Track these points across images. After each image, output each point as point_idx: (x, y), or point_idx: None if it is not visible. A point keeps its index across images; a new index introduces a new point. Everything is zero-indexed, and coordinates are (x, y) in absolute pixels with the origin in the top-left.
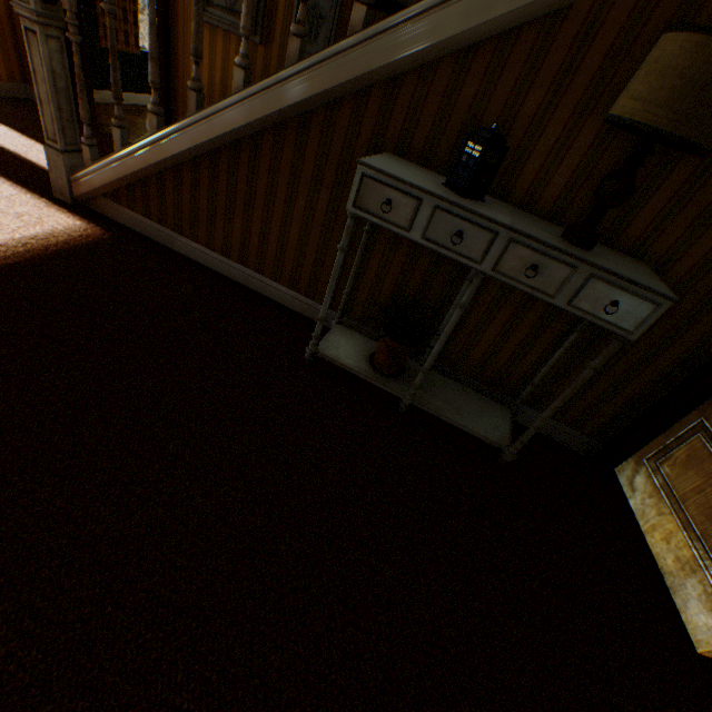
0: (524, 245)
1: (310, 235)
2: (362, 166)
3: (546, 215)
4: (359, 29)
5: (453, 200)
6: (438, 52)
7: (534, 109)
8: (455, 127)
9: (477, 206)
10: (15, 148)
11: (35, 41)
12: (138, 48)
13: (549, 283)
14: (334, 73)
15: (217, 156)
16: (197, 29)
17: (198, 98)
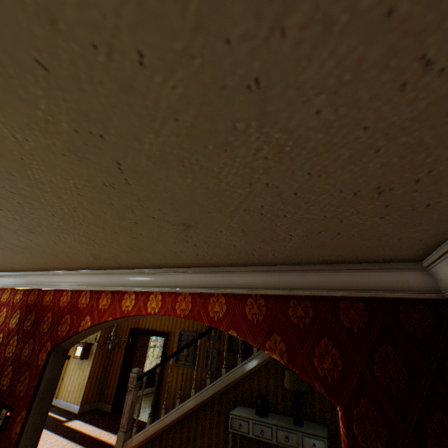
0: (280, 428)
1: (219, 445)
2: (230, 413)
3: (292, 414)
4: (224, 373)
5: (257, 418)
6: (244, 374)
7: (273, 383)
8: (255, 392)
9: (265, 418)
10: (96, 434)
11: (131, 392)
12: (142, 371)
13: (293, 441)
14: (220, 385)
15: (184, 418)
16: (182, 380)
17: (180, 399)
